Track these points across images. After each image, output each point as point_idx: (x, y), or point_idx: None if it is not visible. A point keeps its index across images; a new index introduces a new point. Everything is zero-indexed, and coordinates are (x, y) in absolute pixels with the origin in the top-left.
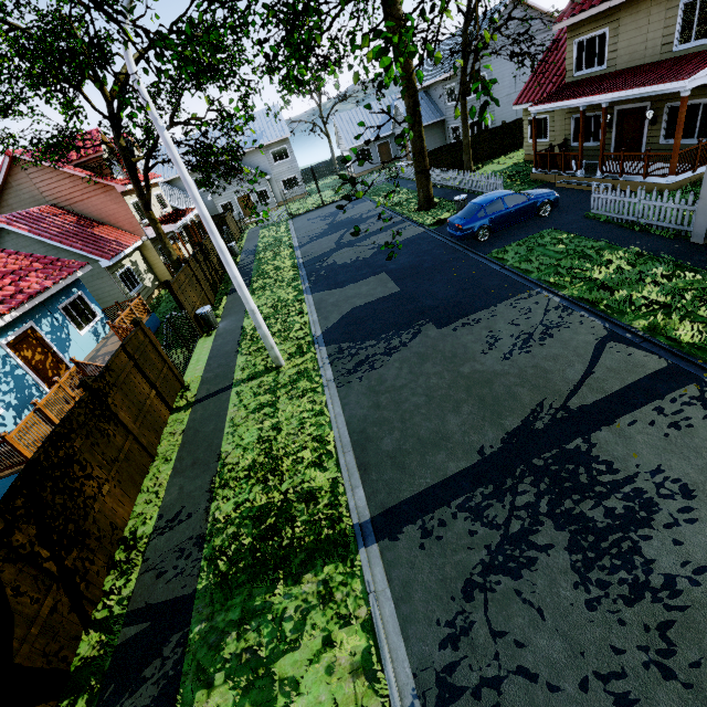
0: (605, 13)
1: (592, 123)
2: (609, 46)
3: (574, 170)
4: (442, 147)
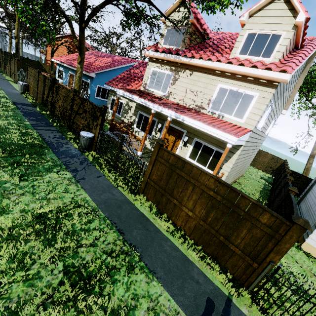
0: None
1: None
2: None
3: None
4: None
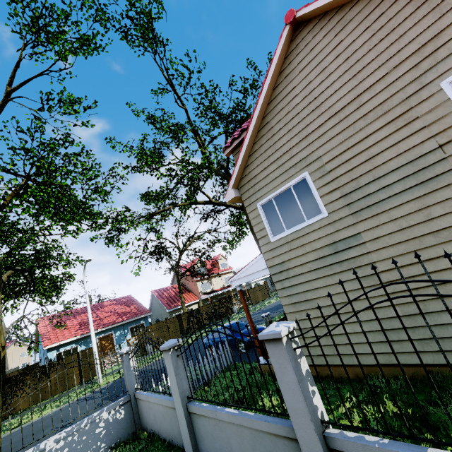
0: None
1: None
2: None
3: None
4: None
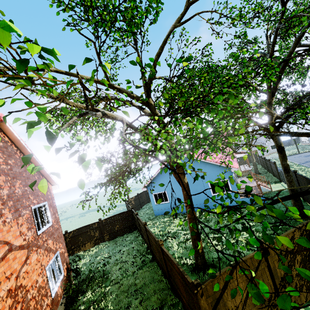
0: None
1: None
2: None
3: None
4: None
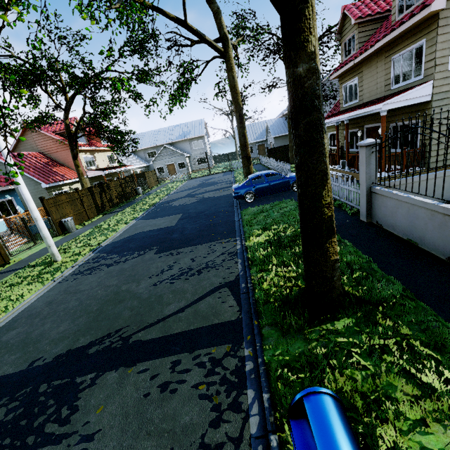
0: (356, 68)
1: (354, 136)
2: (359, 88)
3: (336, 165)
4: (278, 147)
